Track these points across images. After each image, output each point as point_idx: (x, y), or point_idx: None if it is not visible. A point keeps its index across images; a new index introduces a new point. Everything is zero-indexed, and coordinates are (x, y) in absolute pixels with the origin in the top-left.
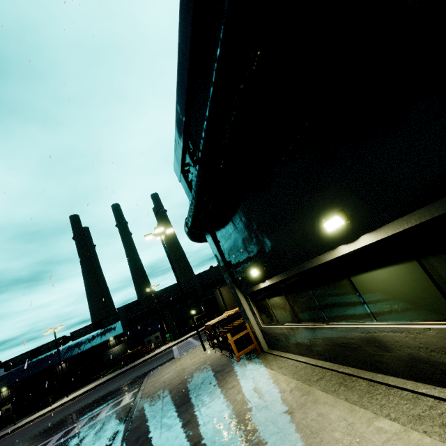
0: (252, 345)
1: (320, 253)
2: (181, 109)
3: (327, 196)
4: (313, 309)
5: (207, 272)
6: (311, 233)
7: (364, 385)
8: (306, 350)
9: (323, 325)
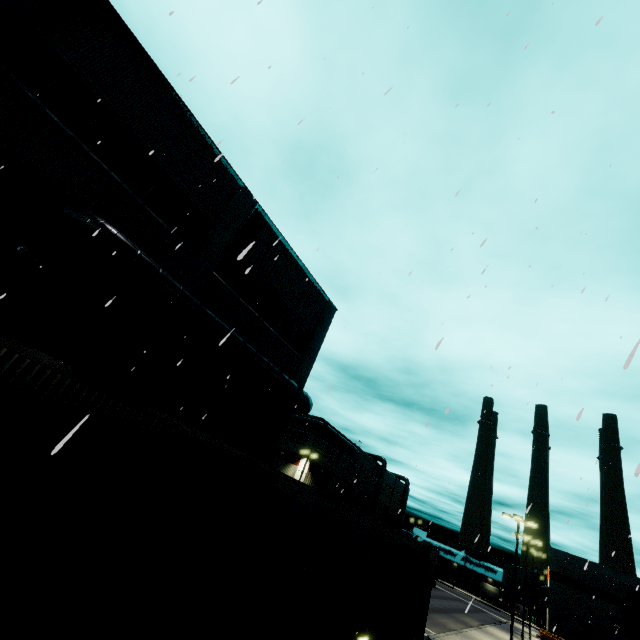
0: None
1: None
2: None
3: None
4: None
5: None
6: None
7: None
8: None
9: None
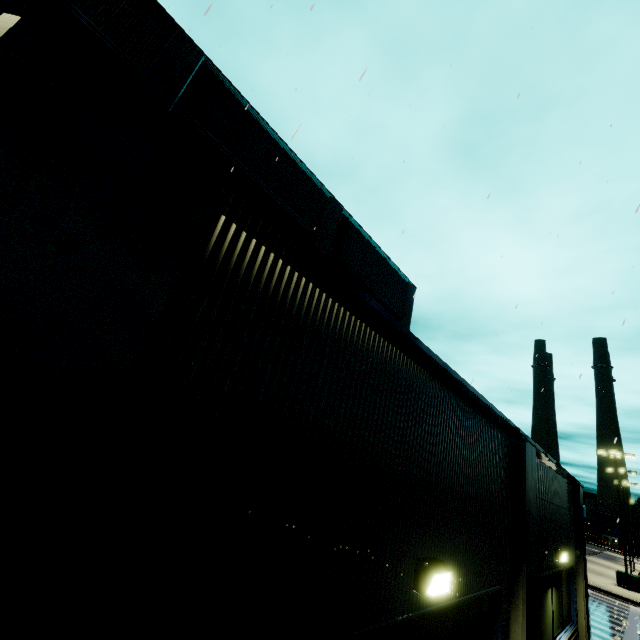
0: None
1: None
2: None
3: None
4: None
5: None
6: None
7: None
8: None
9: None
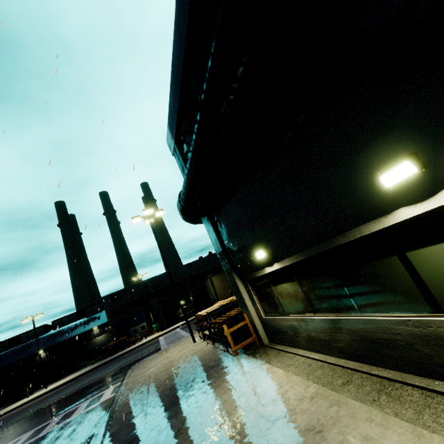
0: (251, 338)
1: (362, 222)
2: (178, 59)
3: (387, 137)
4: (337, 297)
5: (196, 262)
6: (352, 195)
7: (417, 394)
8: (321, 345)
9: (351, 317)
